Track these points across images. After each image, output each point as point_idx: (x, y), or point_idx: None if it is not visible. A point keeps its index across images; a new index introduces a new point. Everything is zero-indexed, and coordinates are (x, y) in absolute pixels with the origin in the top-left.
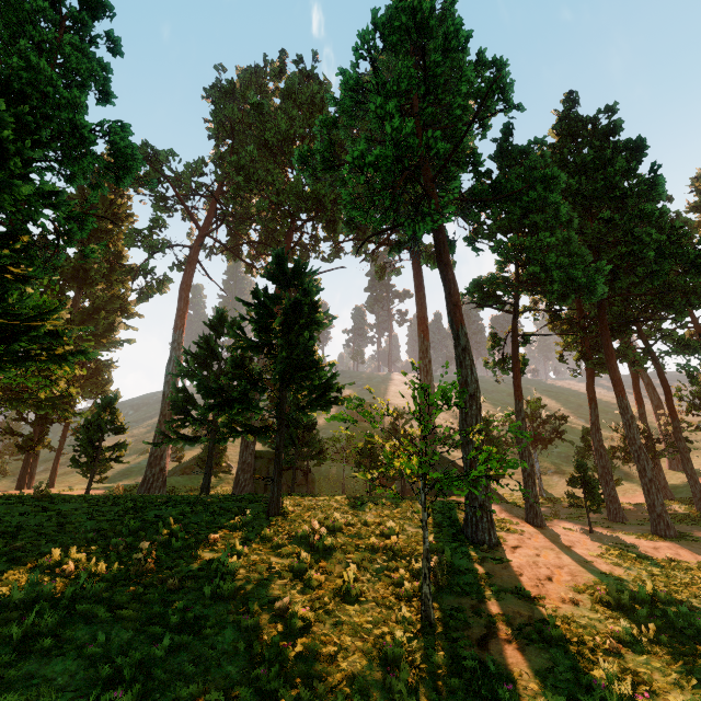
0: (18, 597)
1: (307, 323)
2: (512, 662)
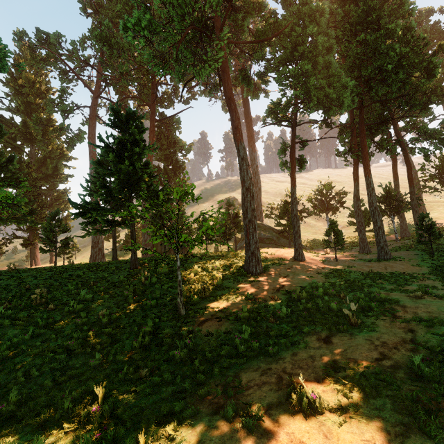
0: None
1: (131, 155)
2: (210, 330)
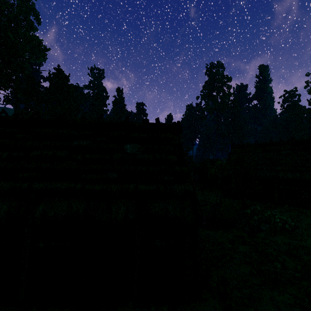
0: None
1: None
2: None
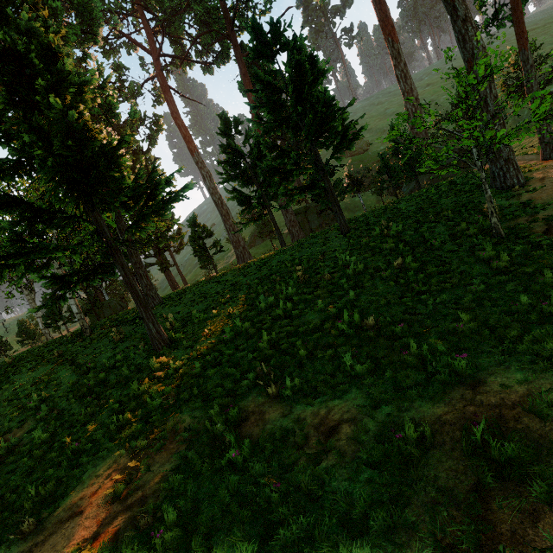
0: (263, 306)
1: (313, 79)
2: None
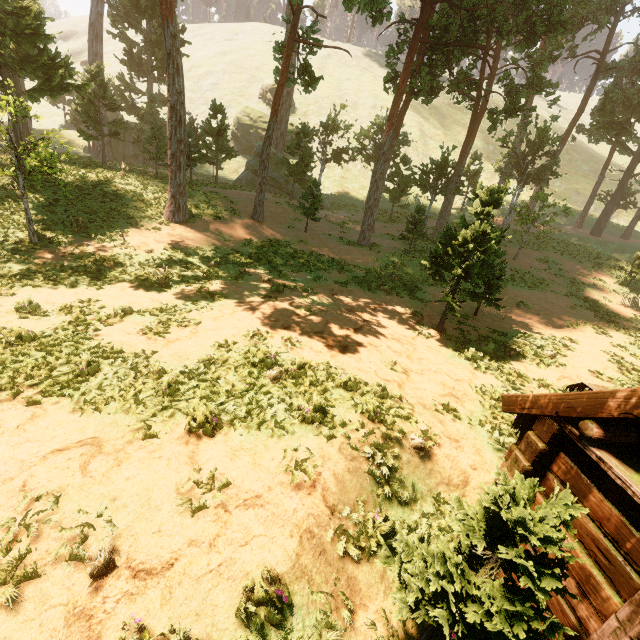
0: None
1: None
2: (47, 261)
